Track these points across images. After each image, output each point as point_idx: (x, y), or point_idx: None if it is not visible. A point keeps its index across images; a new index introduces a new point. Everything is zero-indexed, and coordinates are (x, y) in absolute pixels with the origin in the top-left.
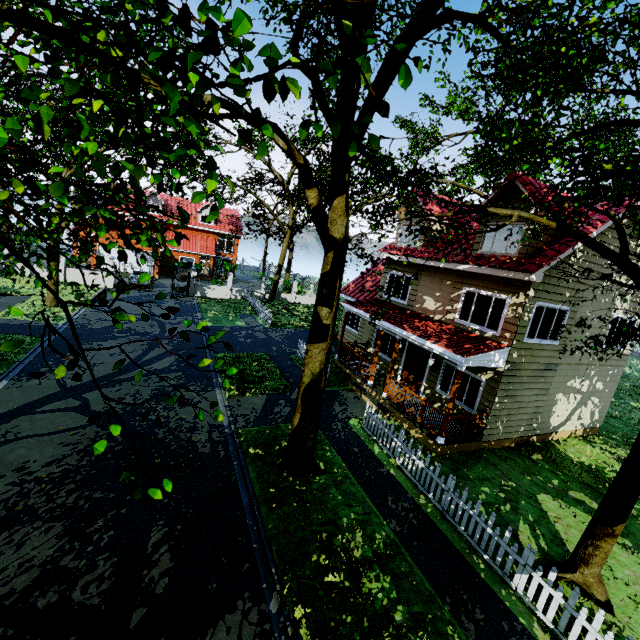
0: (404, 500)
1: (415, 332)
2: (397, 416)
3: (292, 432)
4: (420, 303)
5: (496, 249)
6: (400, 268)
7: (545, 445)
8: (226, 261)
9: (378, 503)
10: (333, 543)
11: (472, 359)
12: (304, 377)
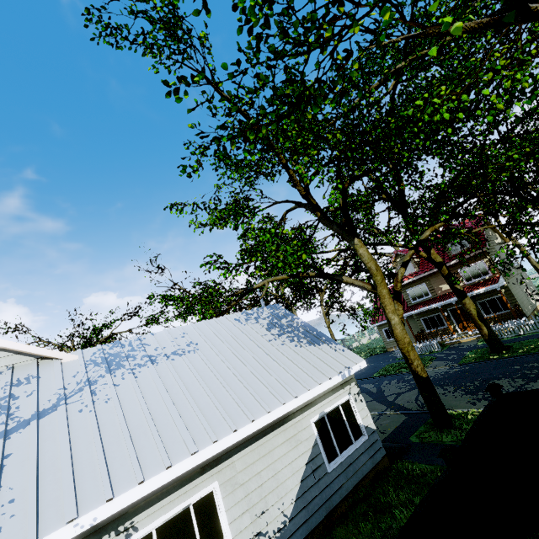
0: None
1: None
2: None
3: (488, 336)
4: (439, 290)
5: (459, 250)
6: (413, 285)
7: None
8: None
9: None
10: None
11: (499, 283)
12: (473, 312)
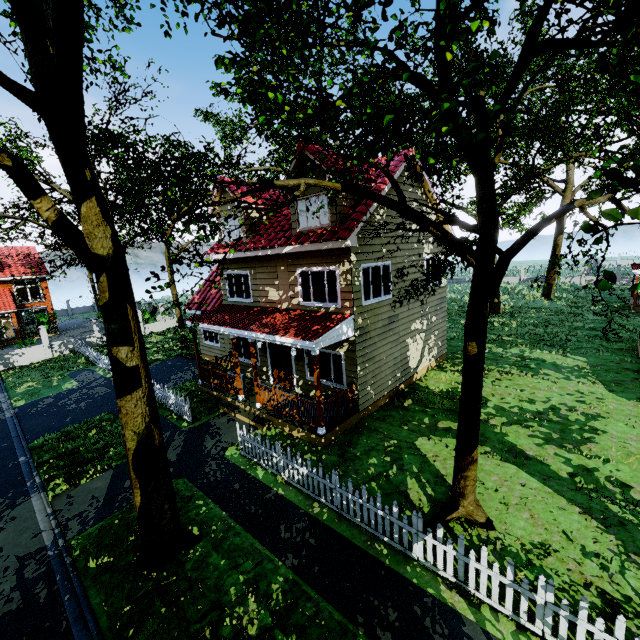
0: (298, 520)
1: (264, 330)
2: (276, 423)
3: (138, 515)
4: (265, 296)
5: (312, 223)
6: (234, 266)
7: (412, 388)
8: (40, 311)
9: (270, 542)
10: (220, 635)
11: (322, 340)
12: (127, 442)
